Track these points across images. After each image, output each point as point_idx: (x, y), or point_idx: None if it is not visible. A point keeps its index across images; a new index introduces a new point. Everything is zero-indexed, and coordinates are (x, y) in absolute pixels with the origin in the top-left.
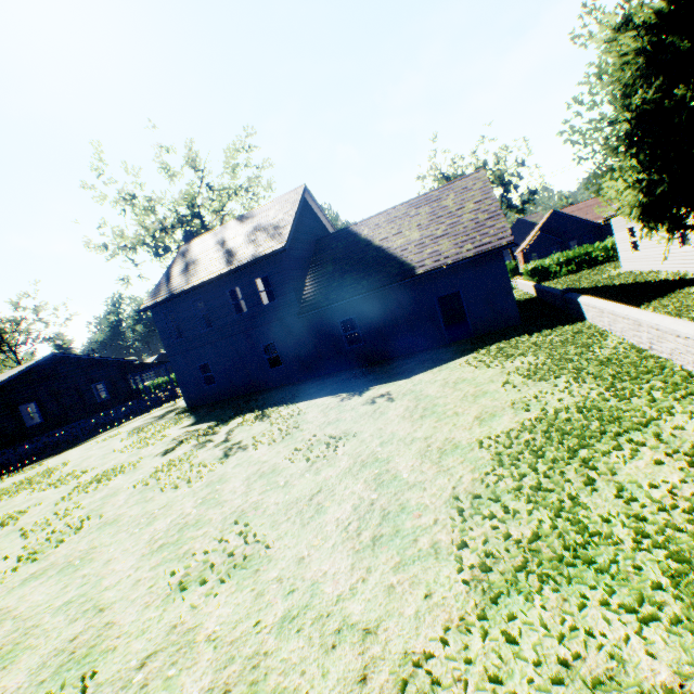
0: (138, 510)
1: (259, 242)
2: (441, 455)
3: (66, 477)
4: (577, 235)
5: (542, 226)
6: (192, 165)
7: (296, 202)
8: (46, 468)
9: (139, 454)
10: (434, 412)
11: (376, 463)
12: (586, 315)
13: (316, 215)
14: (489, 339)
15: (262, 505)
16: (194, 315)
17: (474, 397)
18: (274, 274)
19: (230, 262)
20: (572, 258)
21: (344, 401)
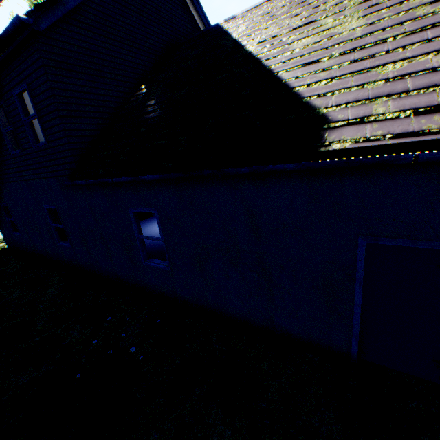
0: None
1: None
2: None
3: None
4: None
5: None
6: None
7: None
8: None
9: None
10: None
11: None
12: None
13: (184, 5)
14: None
15: None
16: None
17: None
18: (35, 87)
19: None
20: None
21: None
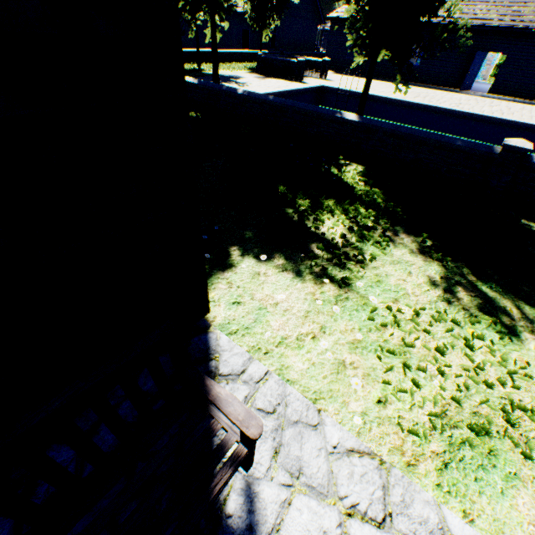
0: None
1: None
2: None
3: None
4: None
5: None
6: None
7: None
8: None
9: None
10: None
11: None
12: None
13: None
14: None
15: None
16: None
17: None
18: None
19: None
20: None
21: None
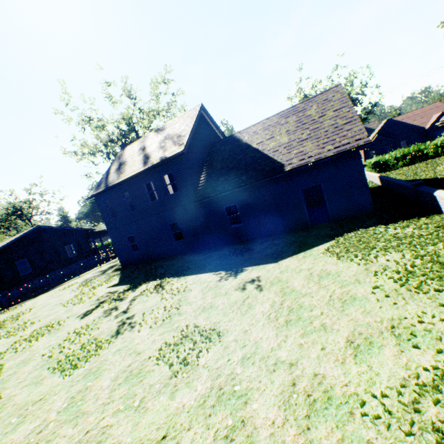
0: (23, 396)
1: (166, 147)
2: (310, 414)
3: (18, 327)
4: (406, 137)
5: (379, 130)
6: (127, 94)
7: (194, 116)
8: (18, 312)
9: (70, 312)
10: (299, 318)
11: (233, 399)
12: (443, 208)
13: (210, 126)
14: (346, 226)
15: (105, 443)
16: (123, 201)
17: (341, 303)
18: (176, 172)
19: (146, 163)
20: (407, 154)
21: (221, 282)
